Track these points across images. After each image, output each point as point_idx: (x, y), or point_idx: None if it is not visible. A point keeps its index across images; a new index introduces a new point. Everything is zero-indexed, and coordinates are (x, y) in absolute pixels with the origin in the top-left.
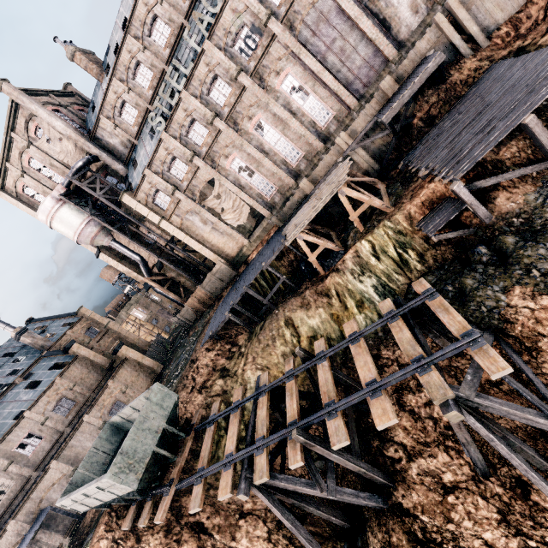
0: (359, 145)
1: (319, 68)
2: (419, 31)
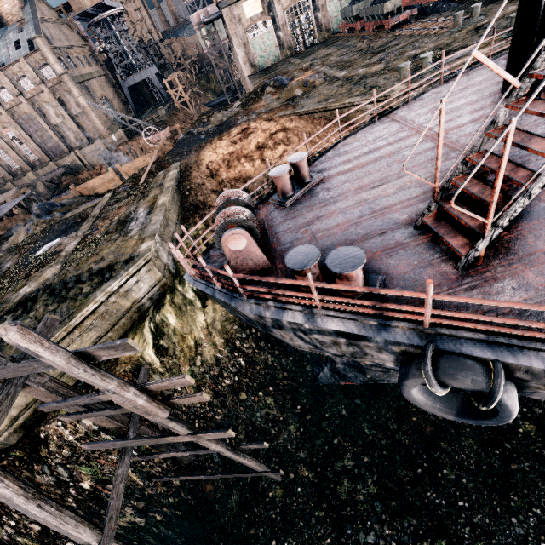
0: (40, 181)
1: (28, 138)
2: (79, 148)
